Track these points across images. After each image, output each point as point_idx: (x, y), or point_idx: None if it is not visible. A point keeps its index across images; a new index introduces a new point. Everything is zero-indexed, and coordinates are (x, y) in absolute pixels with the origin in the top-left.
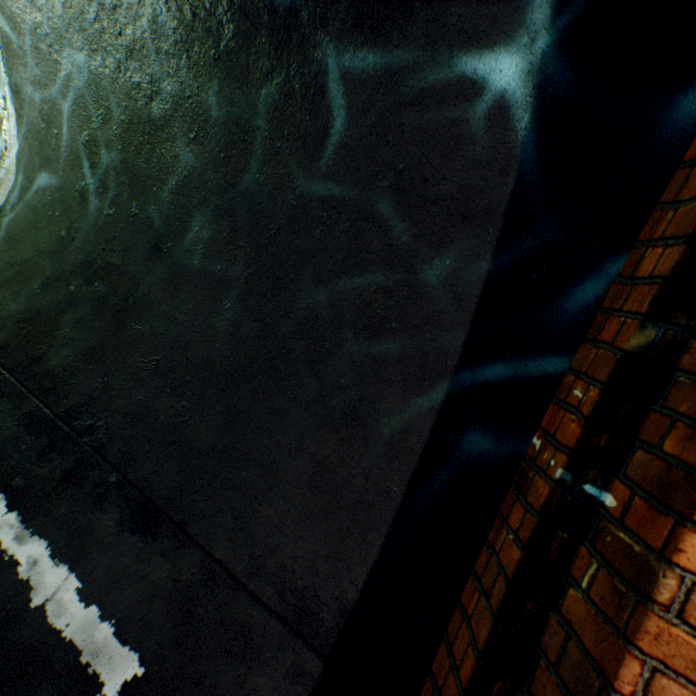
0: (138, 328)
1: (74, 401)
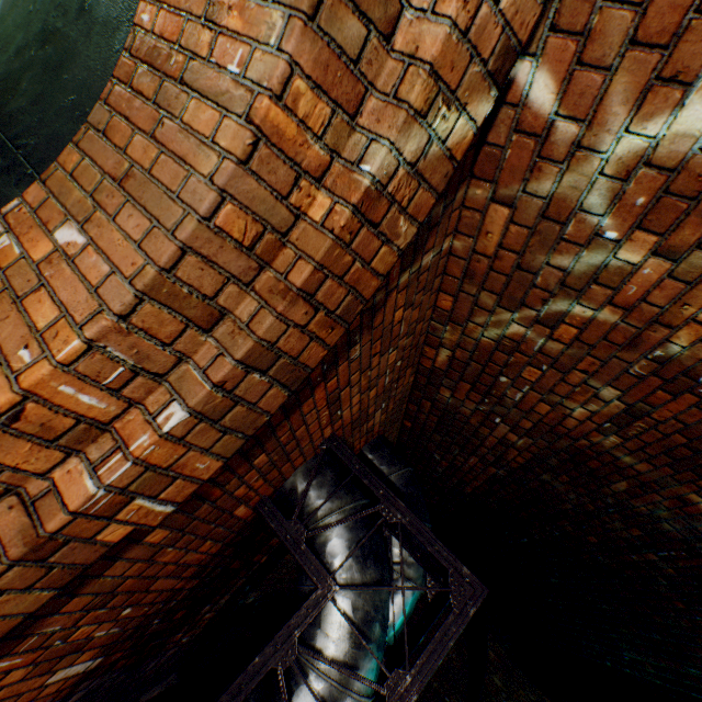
0: (66, 79)
1: (20, 131)
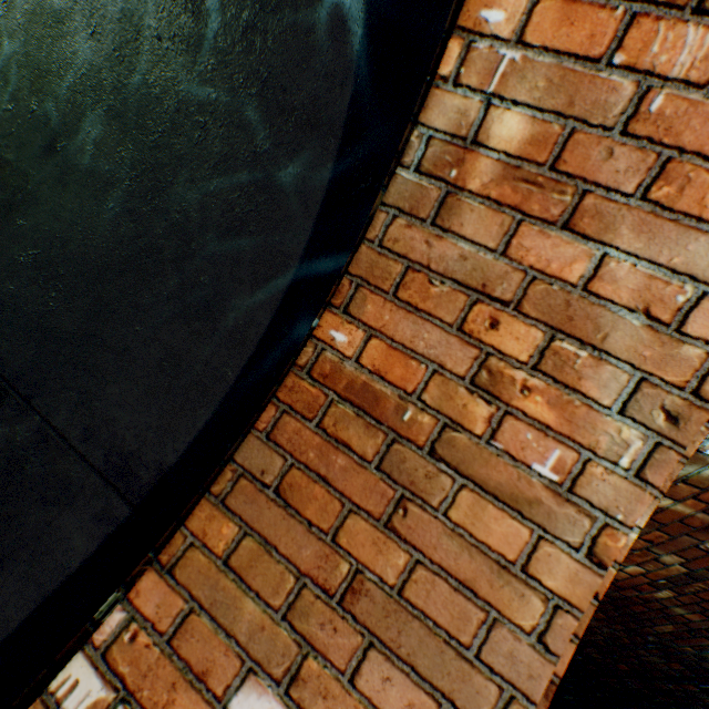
0: (22, 224)
1: None
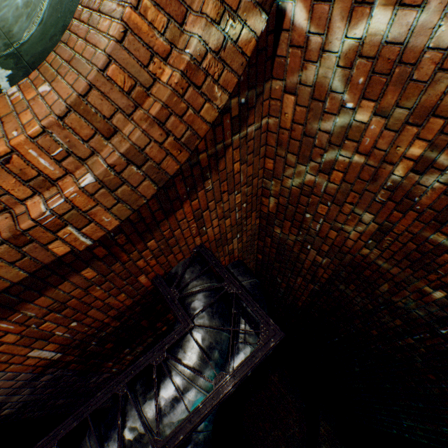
0: None
1: None
